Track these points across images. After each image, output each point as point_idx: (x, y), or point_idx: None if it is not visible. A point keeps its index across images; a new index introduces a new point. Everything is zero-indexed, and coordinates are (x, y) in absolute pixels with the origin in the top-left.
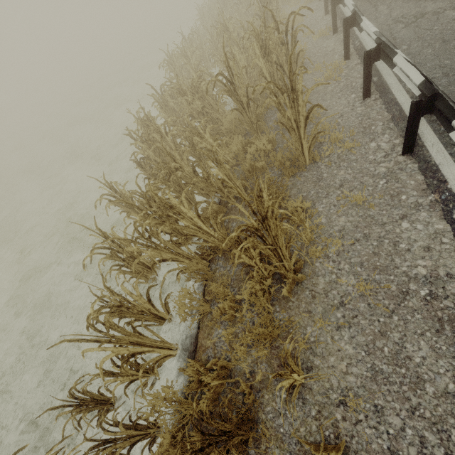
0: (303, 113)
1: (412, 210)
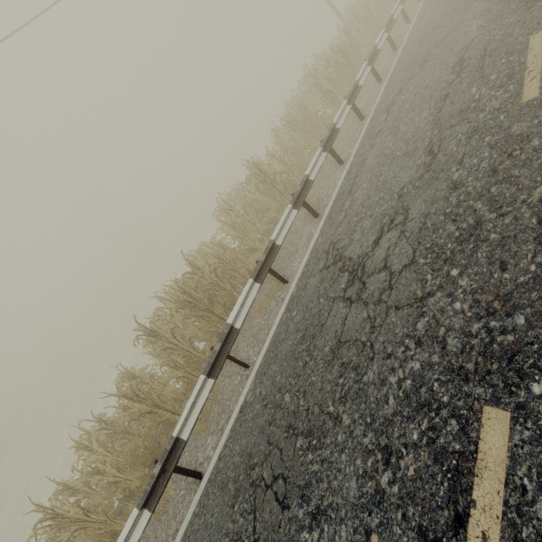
0: (146, 407)
1: (165, 541)
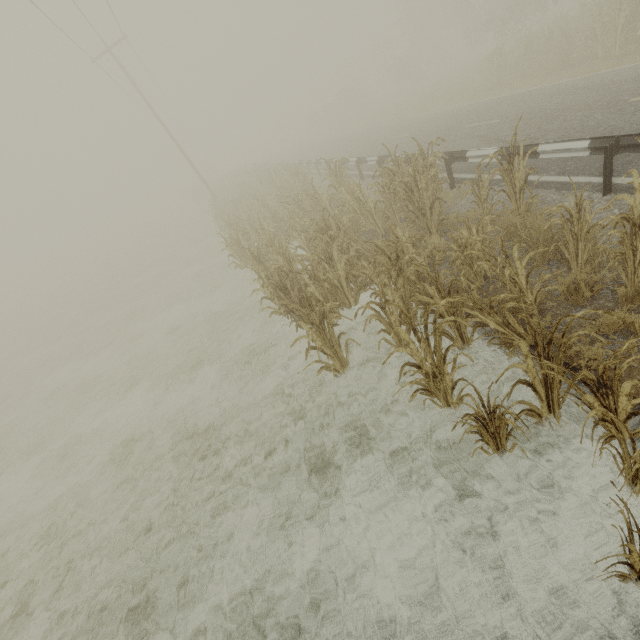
0: (522, 177)
1: None
